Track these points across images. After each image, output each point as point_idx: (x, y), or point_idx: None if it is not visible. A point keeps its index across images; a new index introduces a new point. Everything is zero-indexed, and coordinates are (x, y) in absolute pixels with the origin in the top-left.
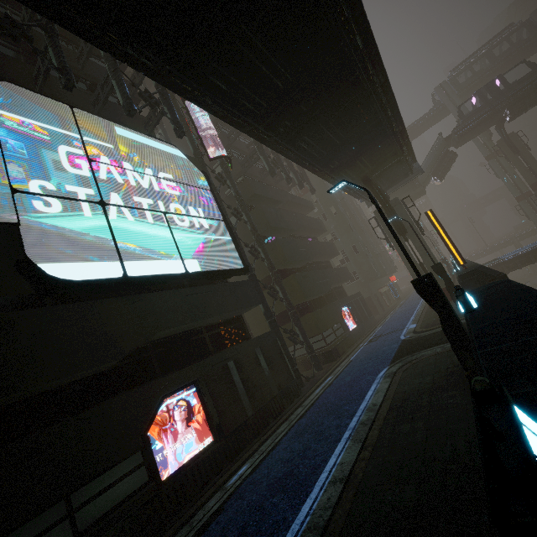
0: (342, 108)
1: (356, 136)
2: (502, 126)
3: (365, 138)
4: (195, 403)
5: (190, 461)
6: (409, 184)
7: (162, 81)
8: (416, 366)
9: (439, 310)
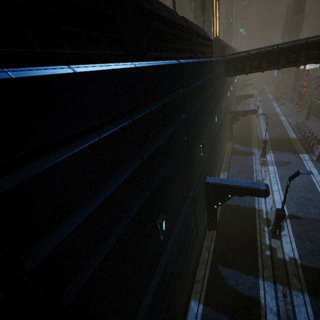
0: None
1: None
2: None
3: None
4: None
5: None
6: None
7: None
8: None
9: None
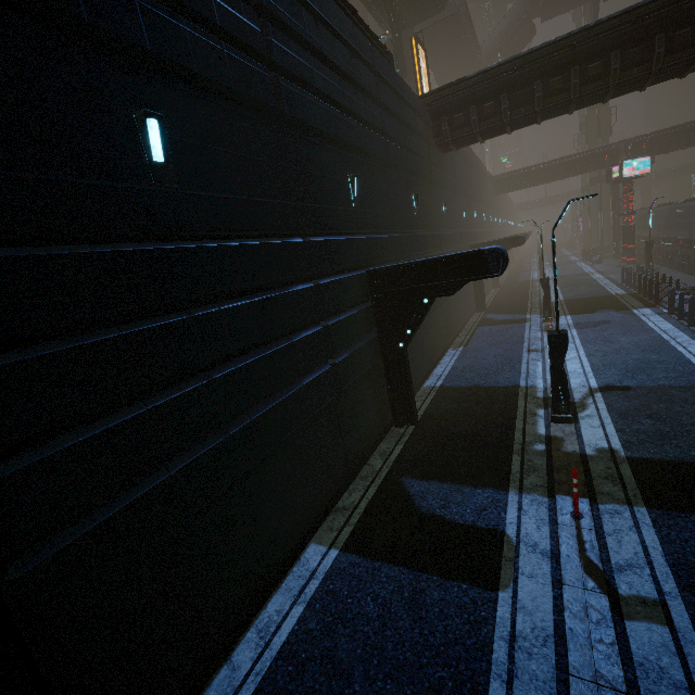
0: None
1: None
2: (596, 4)
3: None
4: None
5: None
6: (466, 50)
7: None
8: None
9: None
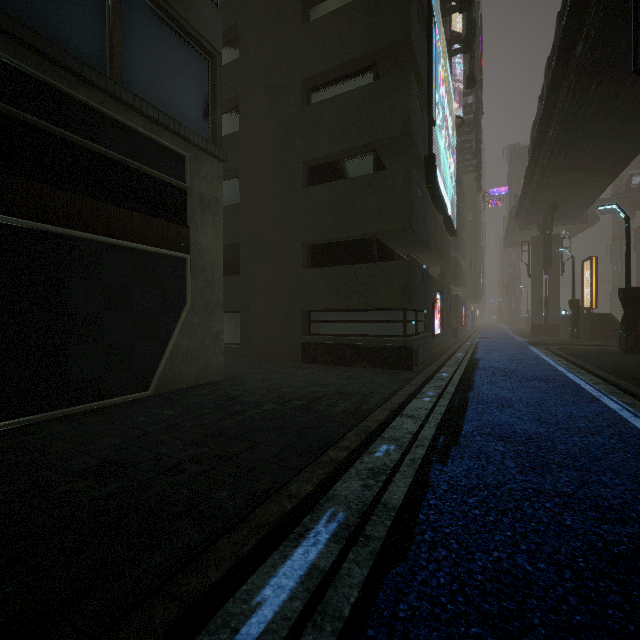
0: (616, 143)
1: (594, 167)
2: None
3: (596, 171)
4: (438, 305)
5: (438, 334)
6: None
7: (558, 64)
8: (563, 348)
9: (631, 310)
